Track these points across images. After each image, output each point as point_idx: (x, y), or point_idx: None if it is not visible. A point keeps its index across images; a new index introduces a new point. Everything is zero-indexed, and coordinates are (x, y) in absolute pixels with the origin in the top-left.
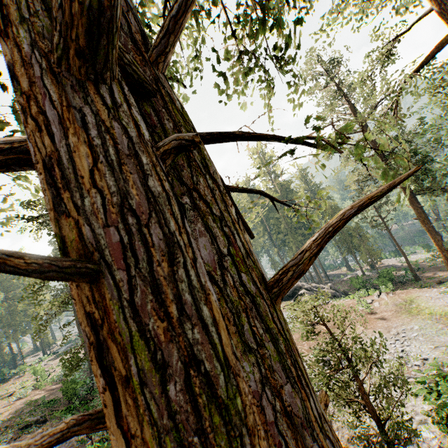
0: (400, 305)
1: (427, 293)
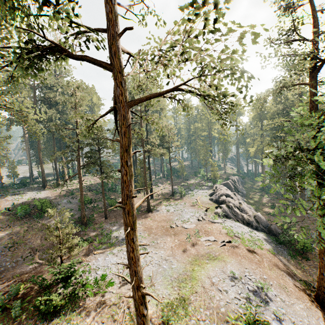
0: (207, 255)
1: (234, 266)
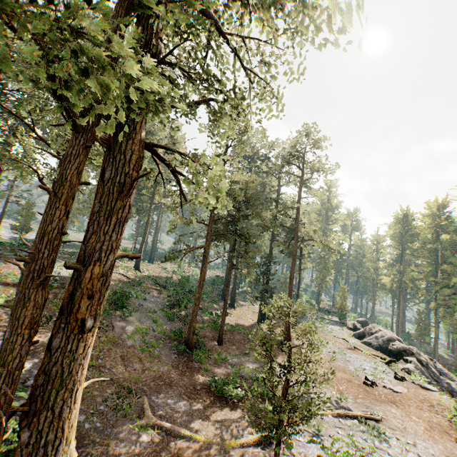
0: None
1: None
